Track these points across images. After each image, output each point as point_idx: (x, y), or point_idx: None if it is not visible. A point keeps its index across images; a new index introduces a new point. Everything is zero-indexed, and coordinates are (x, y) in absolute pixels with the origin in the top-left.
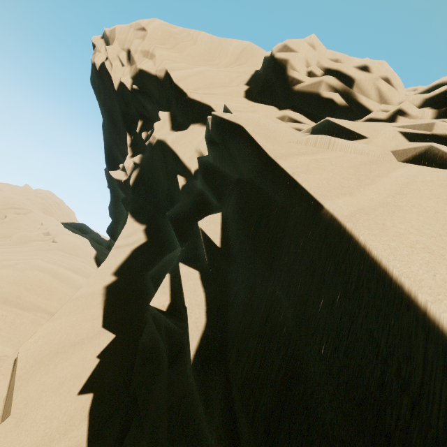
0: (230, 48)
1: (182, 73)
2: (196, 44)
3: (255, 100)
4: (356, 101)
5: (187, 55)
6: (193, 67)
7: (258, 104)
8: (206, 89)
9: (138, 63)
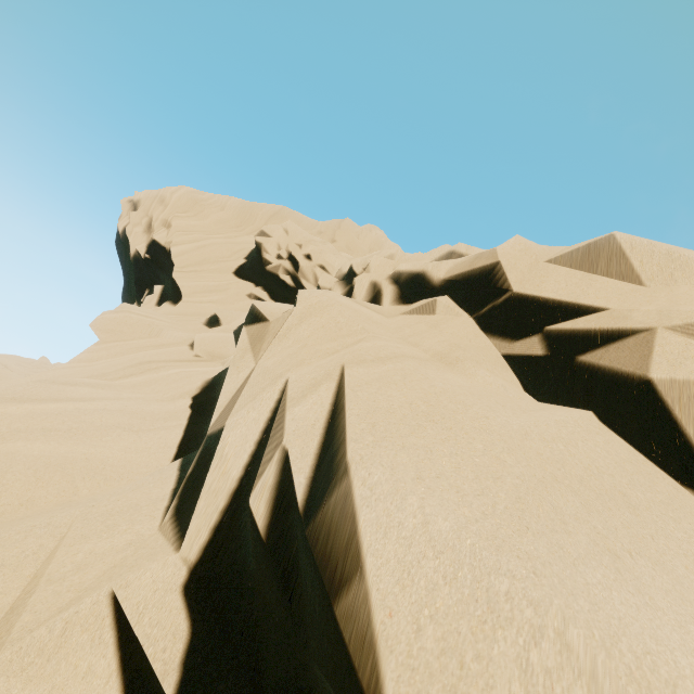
0: (260, 213)
1: (183, 249)
2: (225, 209)
3: (242, 275)
4: (301, 284)
5: (211, 222)
6: (204, 239)
7: (239, 281)
8: (196, 266)
9: (155, 233)
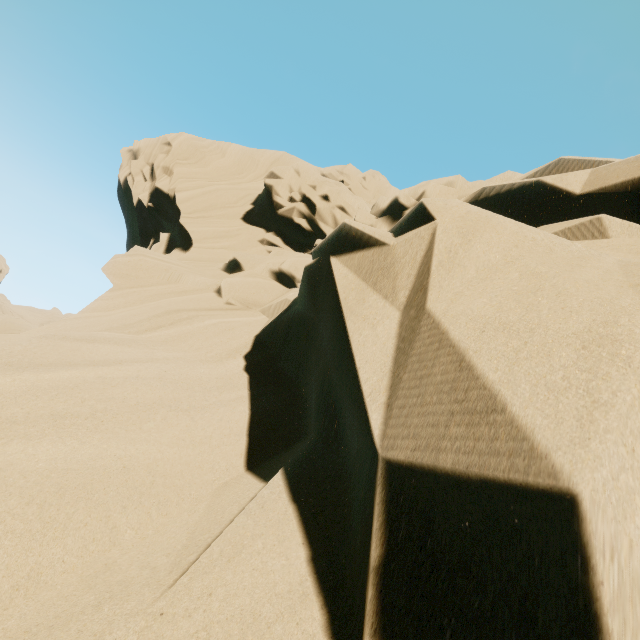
0: (261, 160)
1: (187, 195)
2: (225, 156)
3: (251, 221)
4: (319, 227)
5: (212, 169)
6: (207, 185)
7: (249, 226)
8: (203, 212)
9: (157, 180)
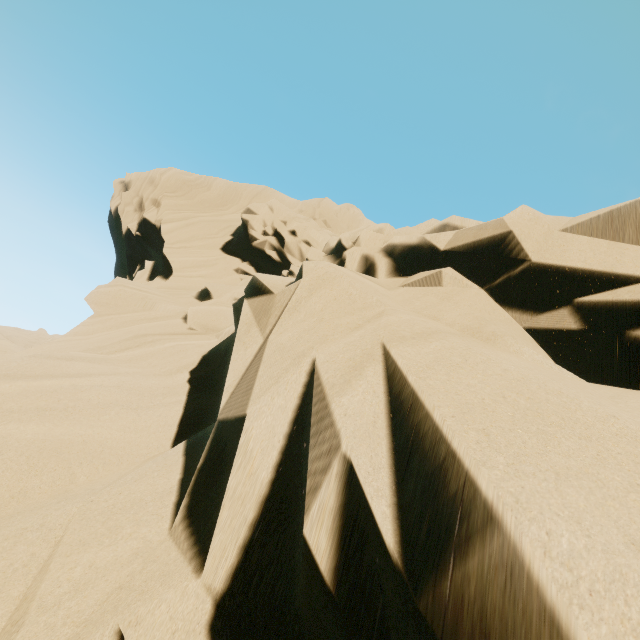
0: (244, 193)
1: (172, 226)
2: (211, 190)
3: (229, 251)
4: (287, 259)
5: (198, 201)
6: (192, 217)
7: (227, 256)
8: (185, 242)
9: (145, 211)
